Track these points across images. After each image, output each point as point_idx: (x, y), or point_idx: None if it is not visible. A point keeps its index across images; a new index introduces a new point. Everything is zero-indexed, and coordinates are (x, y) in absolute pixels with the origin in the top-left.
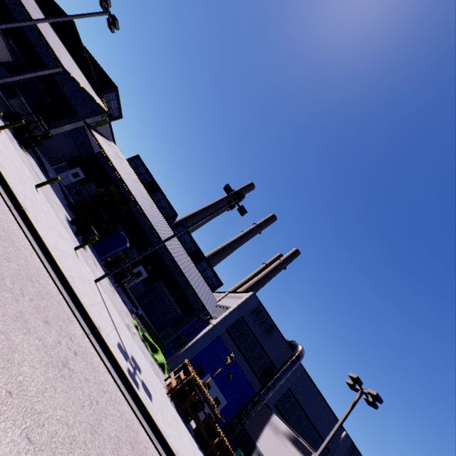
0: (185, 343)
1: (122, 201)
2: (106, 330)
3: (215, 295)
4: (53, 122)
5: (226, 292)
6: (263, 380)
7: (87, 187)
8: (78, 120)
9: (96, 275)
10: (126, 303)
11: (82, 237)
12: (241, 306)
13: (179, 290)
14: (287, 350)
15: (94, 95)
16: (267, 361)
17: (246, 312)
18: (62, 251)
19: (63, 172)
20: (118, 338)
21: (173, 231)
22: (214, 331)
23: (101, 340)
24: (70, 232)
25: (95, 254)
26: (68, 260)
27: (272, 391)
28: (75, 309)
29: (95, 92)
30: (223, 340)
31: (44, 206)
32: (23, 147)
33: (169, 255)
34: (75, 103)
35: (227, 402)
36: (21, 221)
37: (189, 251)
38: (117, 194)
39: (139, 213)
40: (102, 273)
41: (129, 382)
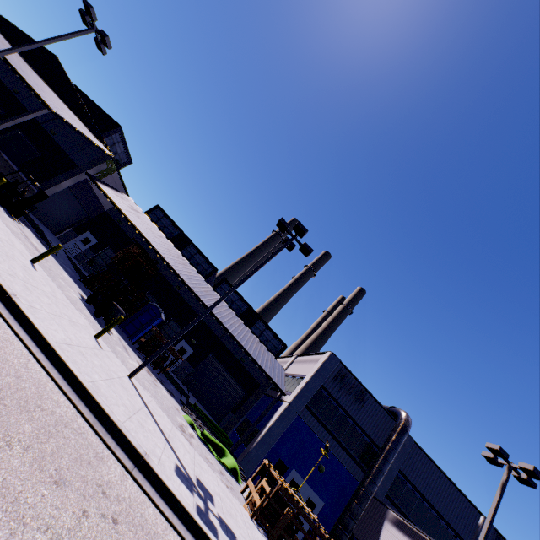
0: (255, 431)
1: (147, 263)
2: (156, 453)
3: (279, 361)
4: (48, 180)
5: (294, 356)
6: (365, 465)
7: (102, 254)
8: (78, 172)
9: (129, 366)
10: (172, 392)
11: (103, 318)
12: (319, 373)
13: (235, 363)
14: (387, 420)
15: (93, 138)
16: (365, 439)
17: (327, 379)
18: (76, 345)
19: (69, 240)
20: (174, 458)
21: (215, 291)
22: (290, 411)
23: (151, 473)
24: (87, 314)
25: (123, 336)
26: (86, 357)
27: (380, 479)
28: (105, 434)
29: (95, 136)
30: (304, 421)
31: (45, 286)
32: (13, 215)
33: (215, 321)
34: (72, 153)
35: (324, 502)
36: (8, 314)
37: (239, 312)
38: (140, 255)
39: (170, 275)
40: (137, 361)
41: (203, 532)
